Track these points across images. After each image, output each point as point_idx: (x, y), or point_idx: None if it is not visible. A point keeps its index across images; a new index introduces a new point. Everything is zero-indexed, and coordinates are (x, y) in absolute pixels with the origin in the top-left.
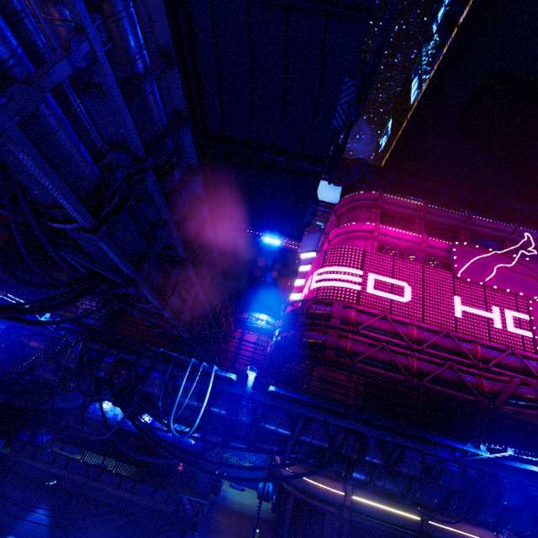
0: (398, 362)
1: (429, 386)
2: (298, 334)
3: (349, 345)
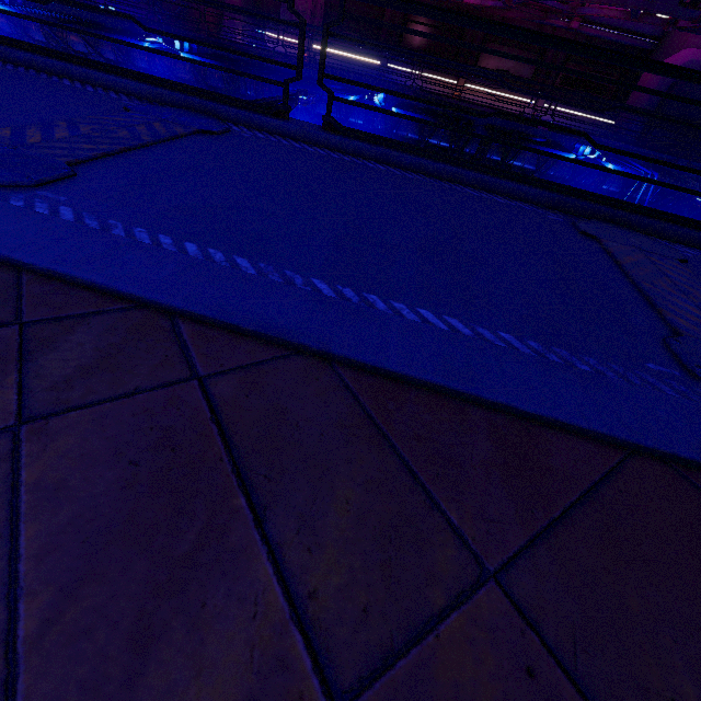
0: None
1: None
2: None
3: None
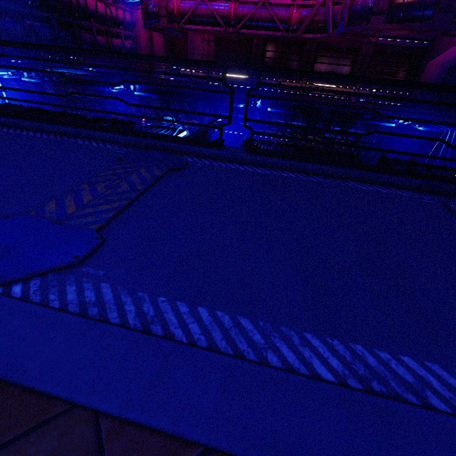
0: (215, 14)
1: (243, 32)
2: (143, 7)
3: (175, 8)
